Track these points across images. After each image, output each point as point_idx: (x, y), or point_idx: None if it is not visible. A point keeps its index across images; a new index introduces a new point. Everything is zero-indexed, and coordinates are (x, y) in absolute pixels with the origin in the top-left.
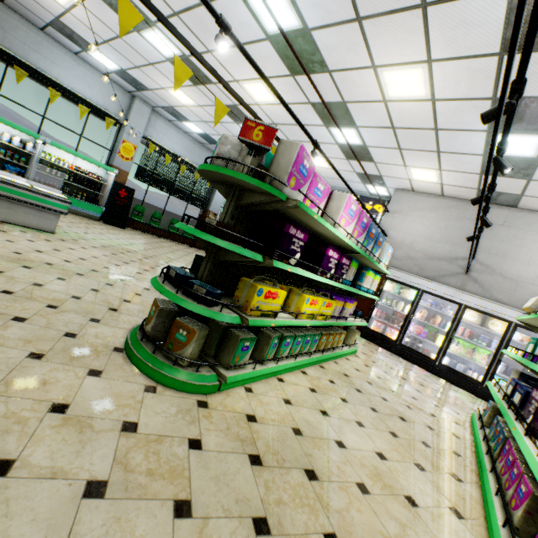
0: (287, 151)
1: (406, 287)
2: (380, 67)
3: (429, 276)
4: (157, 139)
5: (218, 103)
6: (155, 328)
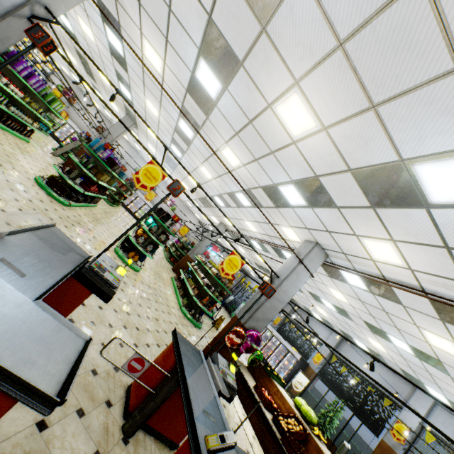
0: None
1: None
2: None
3: None
4: None
5: None
6: None
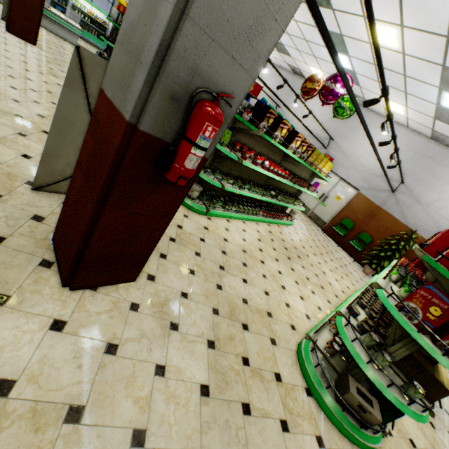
0: None
1: None
2: None
3: None
4: None
5: None
6: None
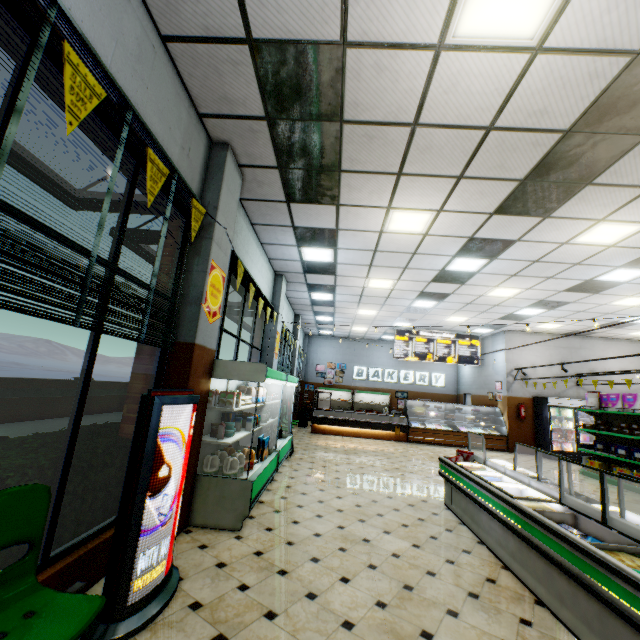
0: None
1: (562, 409)
2: (632, 296)
3: (556, 393)
4: None
5: None
6: None
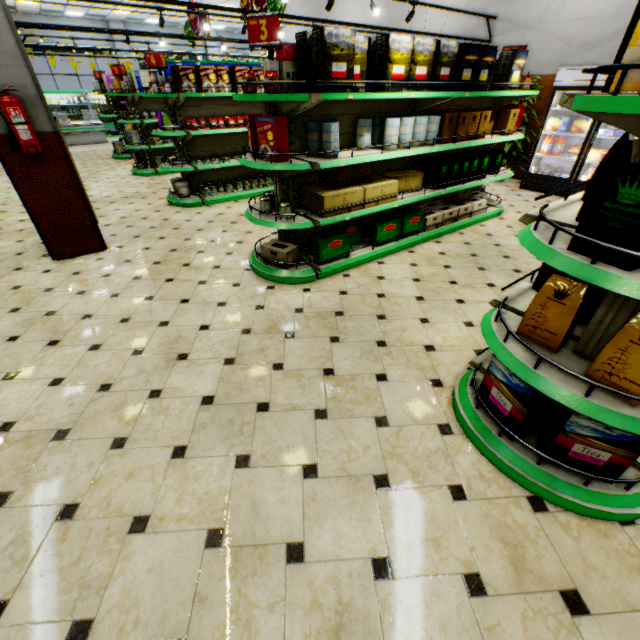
0: (104, 79)
1: None
2: None
3: None
4: (142, 46)
5: (91, 65)
6: (115, 149)
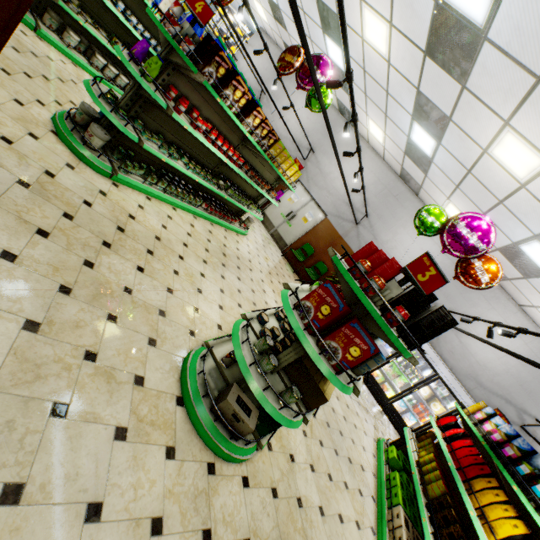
0: None
1: None
2: None
3: None
4: None
5: None
6: None
